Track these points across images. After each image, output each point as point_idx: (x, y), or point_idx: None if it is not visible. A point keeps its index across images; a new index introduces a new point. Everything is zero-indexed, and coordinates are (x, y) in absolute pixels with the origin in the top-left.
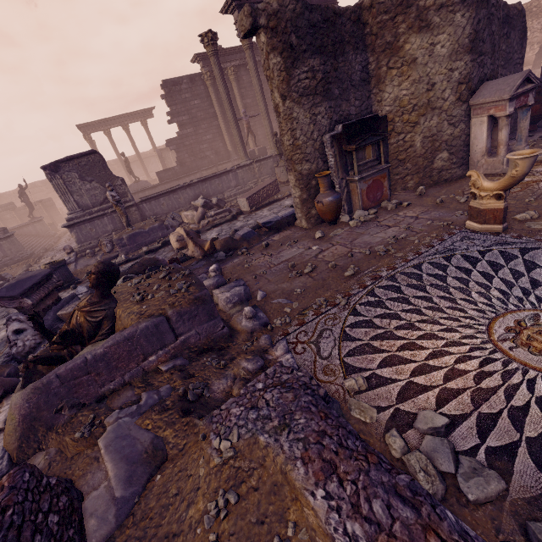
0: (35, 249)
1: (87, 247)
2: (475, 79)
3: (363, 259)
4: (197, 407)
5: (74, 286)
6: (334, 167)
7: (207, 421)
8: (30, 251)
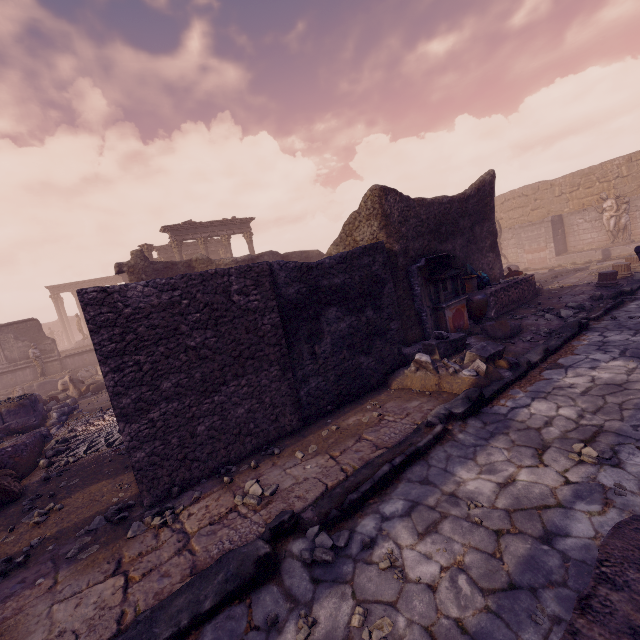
0: None
1: (3, 394)
2: None
3: None
4: None
5: None
6: None
7: None
8: None
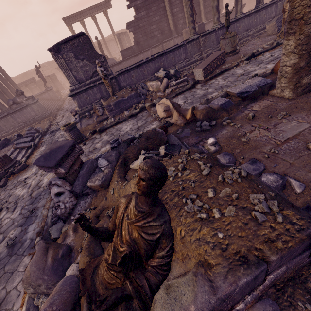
0: (52, 109)
1: (85, 110)
2: None
3: None
4: None
5: (84, 143)
6: None
7: None
8: (49, 110)
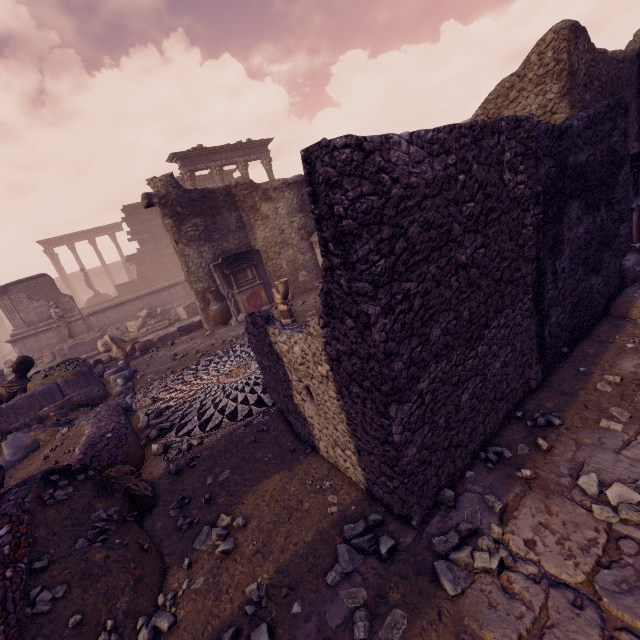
0: None
1: None
2: (311, 226)
3: (216, 346)
4: (64, 425)
5: None
6: (221, 285)
7: (64, 427)
8: None
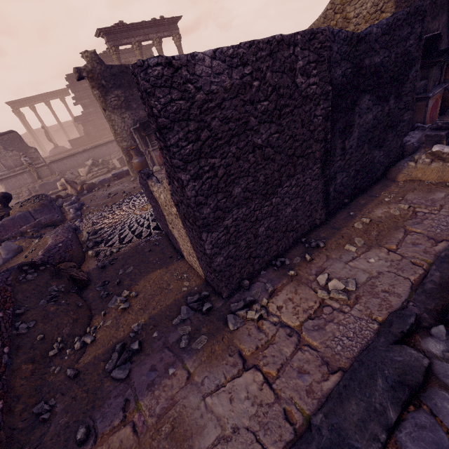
0: None
1: (14, 194)
2: None
3: (137, 189)
4: (37, 238)
5: None
6: (140, 144)
7: (37, 239)
8: None
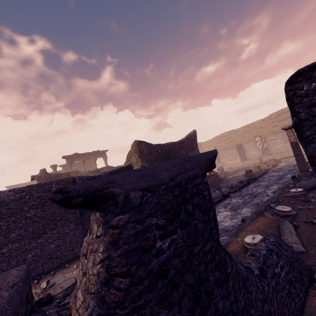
0: None
1: None
2: None
3: None
4: None
5: None
6: None
7: None
8: None
